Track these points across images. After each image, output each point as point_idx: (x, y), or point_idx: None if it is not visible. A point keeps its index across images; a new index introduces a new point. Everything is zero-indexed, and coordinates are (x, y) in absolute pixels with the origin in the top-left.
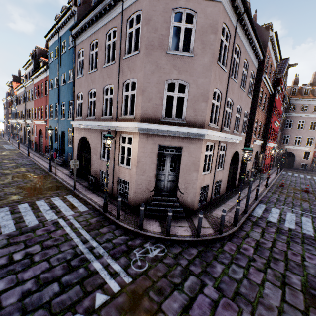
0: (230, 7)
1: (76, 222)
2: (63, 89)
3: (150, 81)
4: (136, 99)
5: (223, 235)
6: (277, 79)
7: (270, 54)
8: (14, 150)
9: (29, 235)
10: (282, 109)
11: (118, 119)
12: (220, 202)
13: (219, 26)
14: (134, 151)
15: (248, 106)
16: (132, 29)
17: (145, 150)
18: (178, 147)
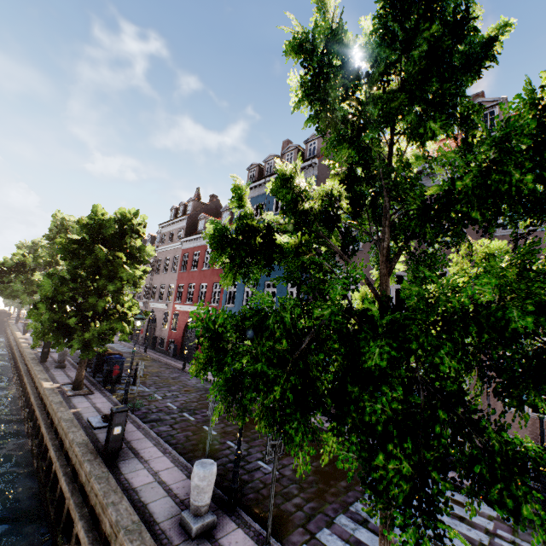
0: None
1: None
2: None
3: None
4: None
5: None
6: None
7: None
8: (140, 355)
9: None
10: None
11: None
12: None
13: None
14: None
15: None
16: None
17: None
18: None
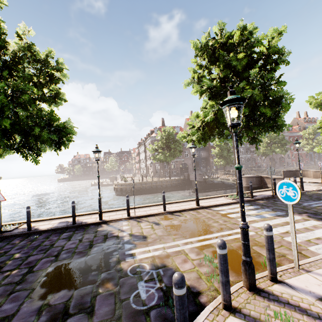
0: None
1: None
2: None
3: None
4: None
5: None
6: None
7: None
8: None
9: None
10: None
11: None
12: None
13: None
14: None
15: None
16: None
17: None
18: None
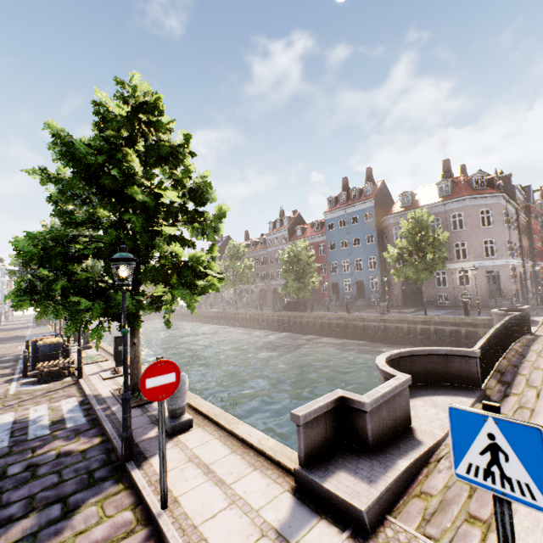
0: (503, 201)
1: (461, 311)
2: (357, 249)
3: (475, 242)
4: (467, 251)
5: (539, 306)
6: (526, 206)
7: (518, 196)
8: None
9: (454, 312)
10: (539, 227)
11: (452, 262)
12: (523, 303)
13: (502, 212)
14: (472, 276)
15: (517, 239)
16: (455, 219)
17: (479, 275)
18: (495, 270)
